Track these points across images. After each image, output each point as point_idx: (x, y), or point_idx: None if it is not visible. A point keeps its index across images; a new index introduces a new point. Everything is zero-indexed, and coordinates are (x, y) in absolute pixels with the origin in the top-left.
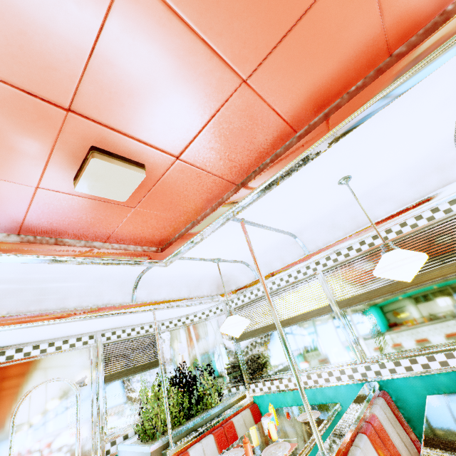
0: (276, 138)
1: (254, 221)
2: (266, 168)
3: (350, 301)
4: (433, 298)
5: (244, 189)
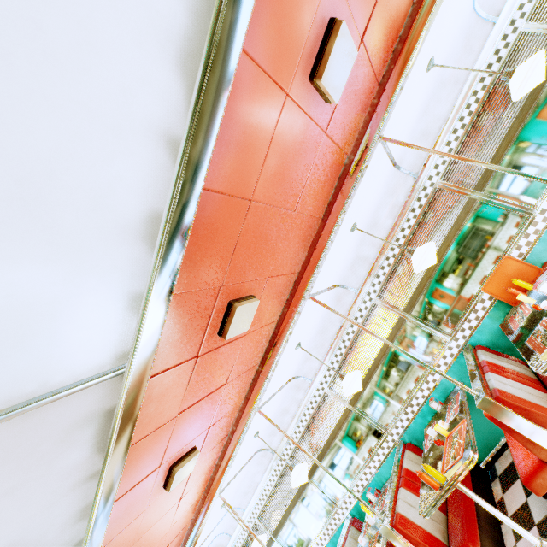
0: None
1: None
2: None
3: (276, 532)
4: (300, 515)
5: None
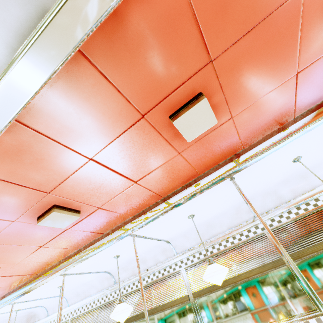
0: (9, 288)
1: (24, 300)
2: (8, 295)
3: None
4: None
5: (1, 300)
